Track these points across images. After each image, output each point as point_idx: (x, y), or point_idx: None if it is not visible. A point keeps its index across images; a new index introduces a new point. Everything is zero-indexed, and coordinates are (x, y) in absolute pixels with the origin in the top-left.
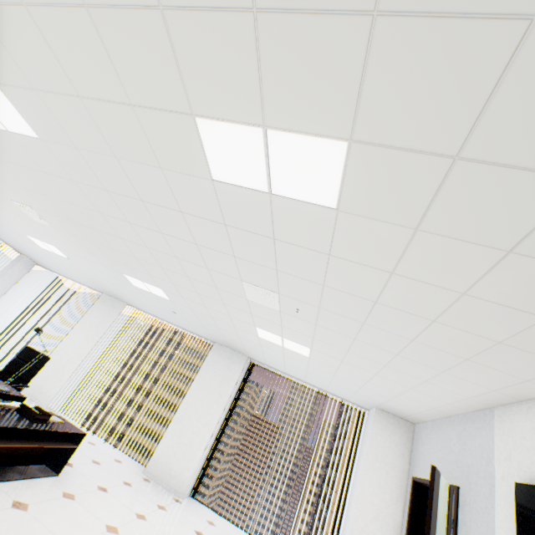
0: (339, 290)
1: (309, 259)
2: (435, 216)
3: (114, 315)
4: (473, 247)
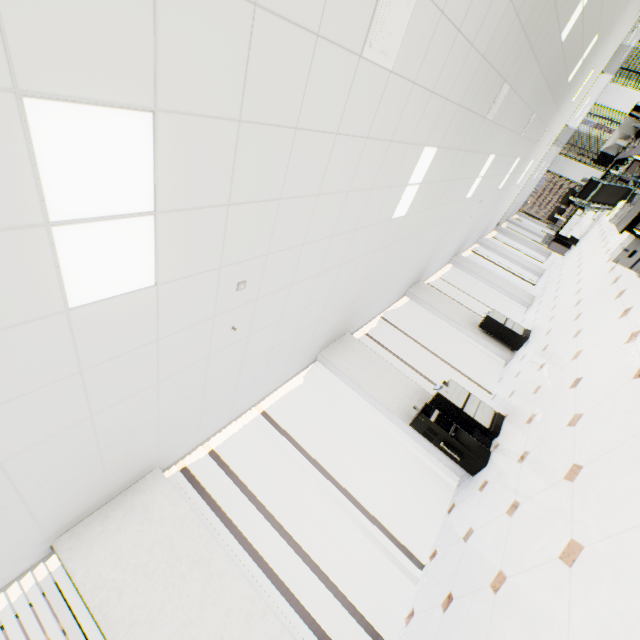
0: None
1: None
2: None
3: (563, 160)
4: None
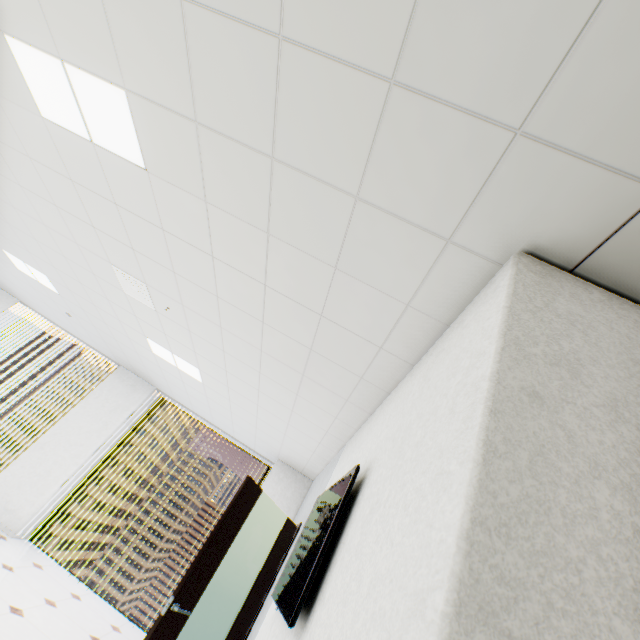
0: (188, 279)
1: (152, 235)
2: (211, 187)
3: None
4: (247, 227)
